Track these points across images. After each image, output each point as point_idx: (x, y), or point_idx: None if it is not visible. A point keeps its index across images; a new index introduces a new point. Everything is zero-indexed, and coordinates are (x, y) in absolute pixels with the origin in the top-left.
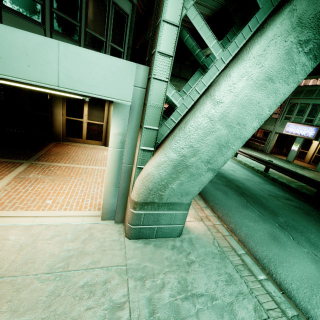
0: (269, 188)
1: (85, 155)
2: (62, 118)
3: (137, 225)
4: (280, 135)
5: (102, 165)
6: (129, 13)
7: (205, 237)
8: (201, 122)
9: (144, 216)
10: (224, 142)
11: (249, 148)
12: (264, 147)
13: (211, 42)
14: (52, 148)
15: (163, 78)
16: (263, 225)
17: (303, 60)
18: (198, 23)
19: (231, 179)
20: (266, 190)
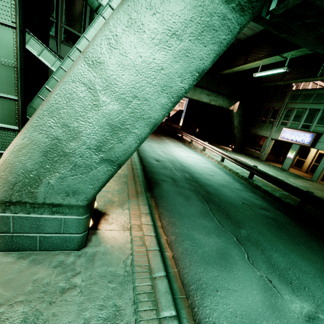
0: (247, 196)
1: None
2: None
3: (5, 232)
4: (277, 142)
5: None
6: None
7: (118, 251)
8: (73, 90)
9: (13, 221)
10: (119, 123)
11: (244, 154)
12: (260, 154)
13: None
14: None
15: (7, 22)
16: (216, 239)
17: (223, 11)
18: None
19: (204, 184)
20: (242, 198)
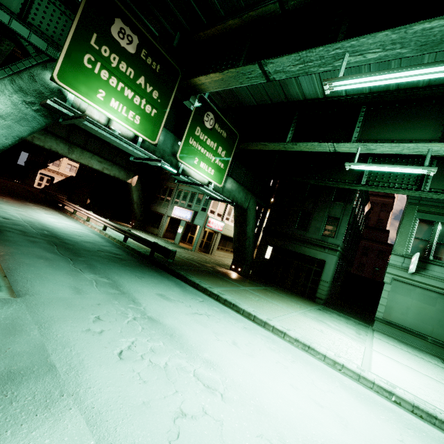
0: (108, 249)
1: None
2: None
3: None
4: (174, 220)
5: None
6: None
7: None
8: None
9: None
10: None
11: (143, 231)
12: (159, 231)
13: None
14: None
15: None
16: (49, 257)
17: (34, 115)
18: None
19: (64, 239)
20: (101, 249)
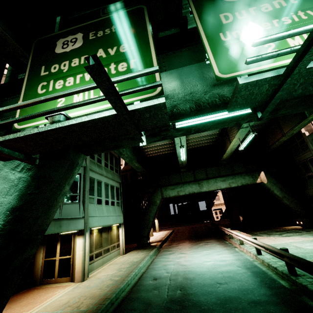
0: None
1: (30, 299)
2: (42, 261)
3: None
4: None
5: (26, 309)
6: (82, 172)
7: None
8: None
9: None
10: None
11: None
12: None
13: None
14: (15, 296)
15: None
16: None
17: (20, 176)
18: None
19: (191, 304)
20: None
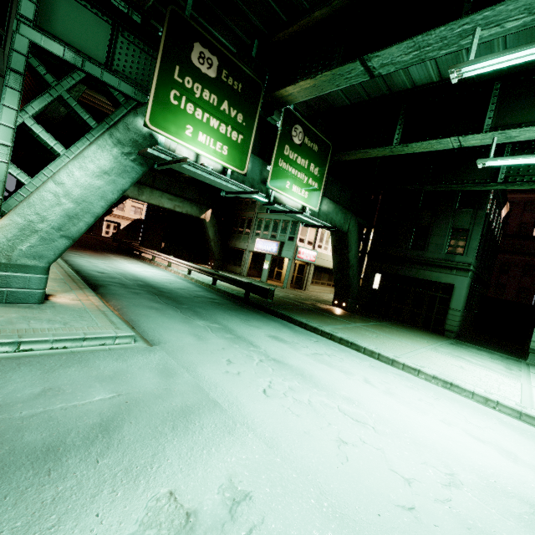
0: (202, 294)
1: None
2: None
3: None
4: (257, 255)
5: None
6: None
7: (73, 306)
8: (45, 196)
9: None
10: (74, 214)
11: (224, 271)
12: (241, 269)
13: (52, 142)
14: None
15: (3, 160)
16: (158, 307)
17: (132, 165)
18: (37, 129)
19: (159, 288)
20: (196, 294)
